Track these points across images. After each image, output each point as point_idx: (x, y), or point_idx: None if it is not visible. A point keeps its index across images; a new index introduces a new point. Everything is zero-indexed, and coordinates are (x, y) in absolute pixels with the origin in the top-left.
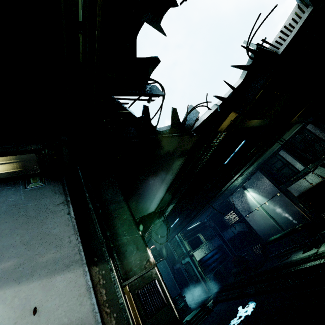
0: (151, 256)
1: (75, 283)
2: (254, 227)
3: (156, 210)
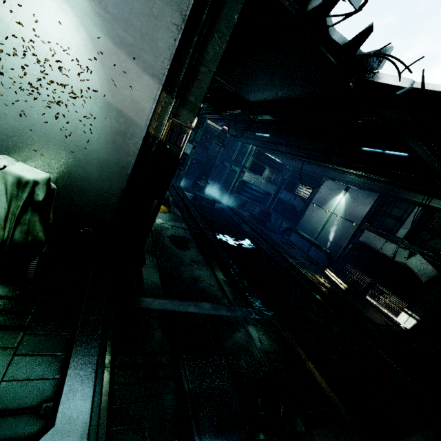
0: (194, 123)
1: (151, 89)
2: (305, 215)
3: (253, 104)
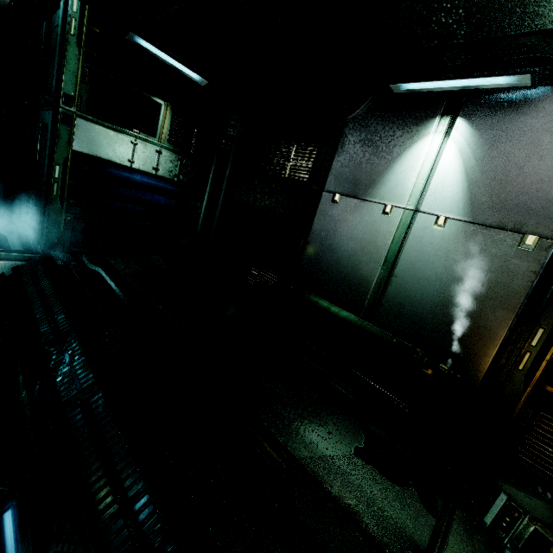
0: None
1: None
2: (312, 237)
3: None
